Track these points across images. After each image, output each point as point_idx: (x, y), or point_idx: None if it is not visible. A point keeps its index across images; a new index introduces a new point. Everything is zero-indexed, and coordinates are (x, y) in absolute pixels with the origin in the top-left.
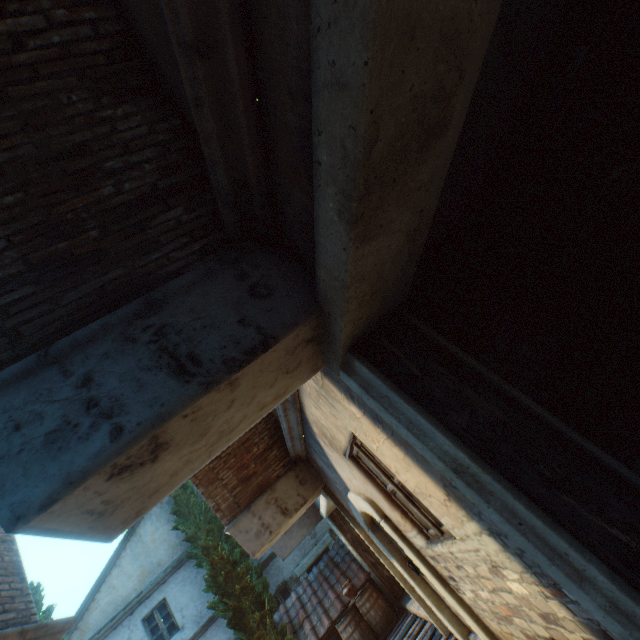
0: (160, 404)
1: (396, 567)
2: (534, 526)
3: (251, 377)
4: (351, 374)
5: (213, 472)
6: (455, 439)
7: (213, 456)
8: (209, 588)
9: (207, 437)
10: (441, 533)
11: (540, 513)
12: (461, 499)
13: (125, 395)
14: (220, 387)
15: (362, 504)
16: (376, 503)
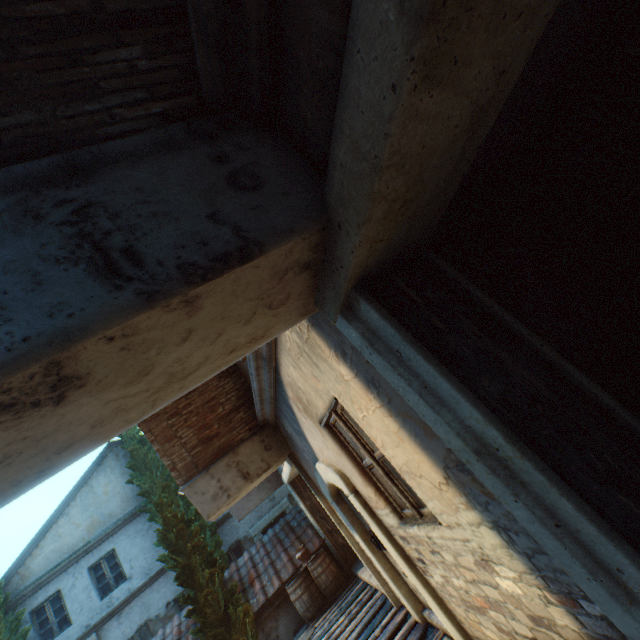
0: (67, 314)
1: (355, 539)
2: (579, 531)
3: (219, 300)
4: (352, 320)
5: (171, 429)
6: (487, 412)
7: (159, 407)
8: (161, 542)
9: (149, 379)
10: (420, 515)
11: (595, 517)
12: (465, 485)
13: (9, 293)
14: (170, 304)
15: (331, 476)
16: (347, 476)
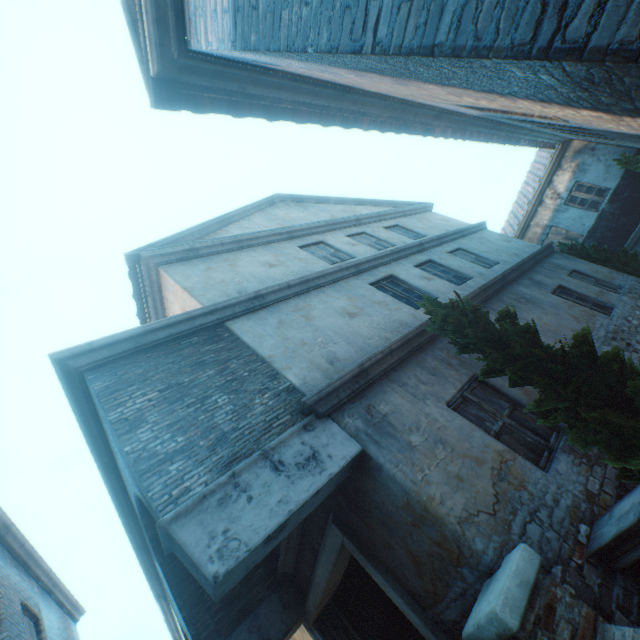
0: None
1: None
2: None
3: None
4: (313, 632)
5: None
6: None
7: None
8: None
9: None
10: None
11: None
12: None
13: None
14: None
15: None
16: None
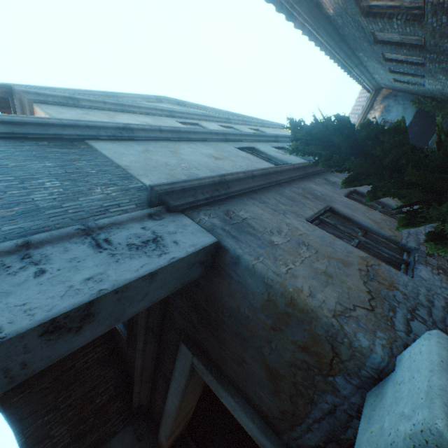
0: None
1: None
2: None
3: None
4: None
5: None
6: None
7: None
8: None
9: None
10: None
11: None
12: None
13: None
14: None
15: None
16: None
